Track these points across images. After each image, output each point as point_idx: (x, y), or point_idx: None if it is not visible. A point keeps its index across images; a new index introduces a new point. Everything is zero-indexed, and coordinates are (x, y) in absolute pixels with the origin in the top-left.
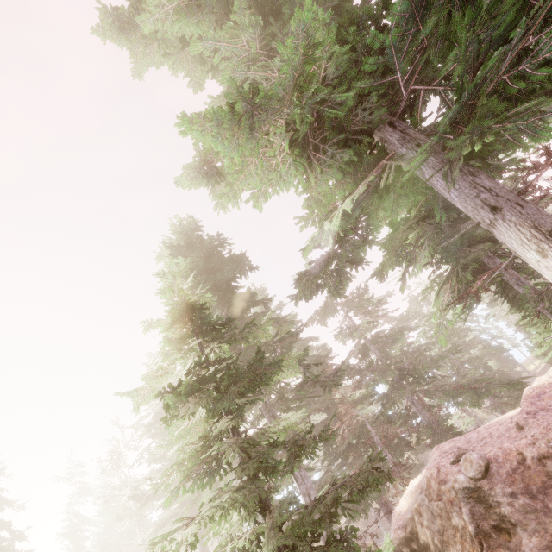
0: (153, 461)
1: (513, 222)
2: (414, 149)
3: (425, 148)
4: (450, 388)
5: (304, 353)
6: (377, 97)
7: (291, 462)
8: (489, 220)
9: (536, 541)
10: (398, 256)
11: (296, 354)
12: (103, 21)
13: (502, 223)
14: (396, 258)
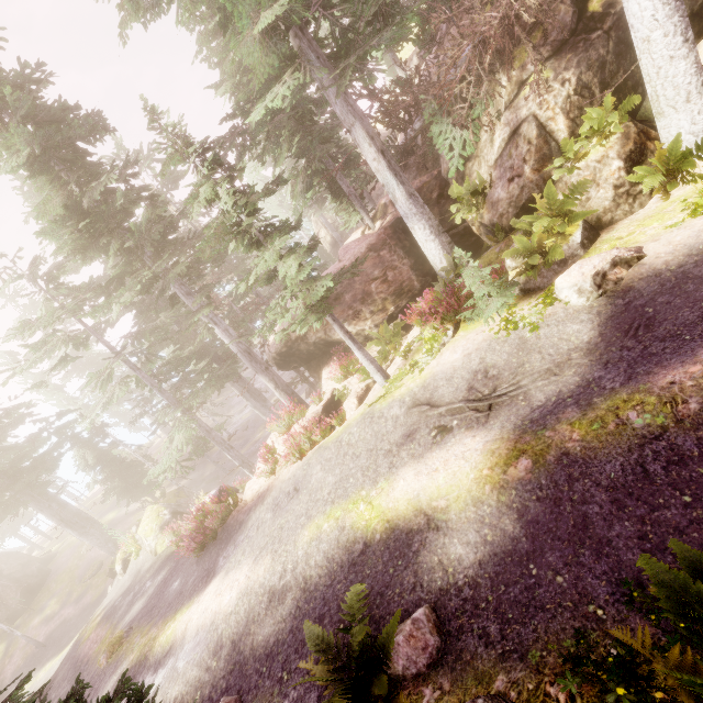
0: None
1: (360, 127)
2: (317, 60)
3: (323, 62)
4: None
5: None
6: (301, 6)
7: (294, 229)
8: (351, 124)
9: (351, 294)
10: (274, 145)
11: None
12: None
13: (356, 127)
14: (272, 146)
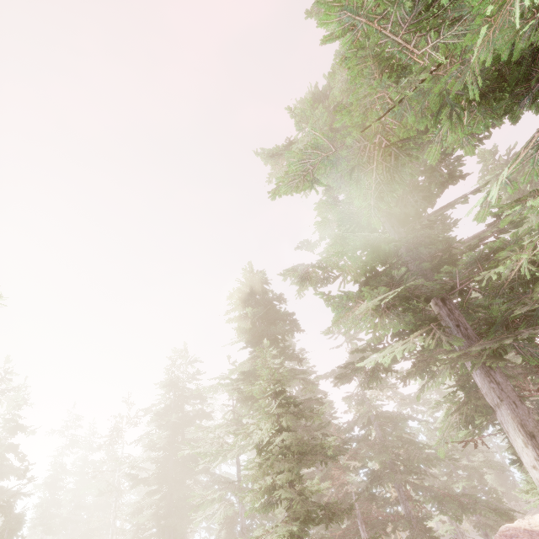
0: (151, 447)
1: (509, 413)
2: (455, 327)
3: (463, 330)
4: (438, 492)
5: (327, 423)
6: (438, 286)
7: (327, 521)
8: (494, 402)
9: None
10: (423, 371)
11: (333, 439)
12: (261, 148)
13: (502, 410)
14: (420, 372)
